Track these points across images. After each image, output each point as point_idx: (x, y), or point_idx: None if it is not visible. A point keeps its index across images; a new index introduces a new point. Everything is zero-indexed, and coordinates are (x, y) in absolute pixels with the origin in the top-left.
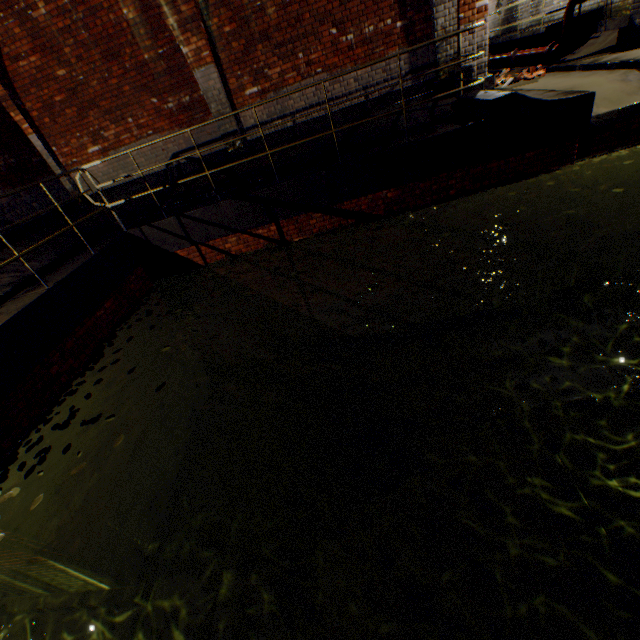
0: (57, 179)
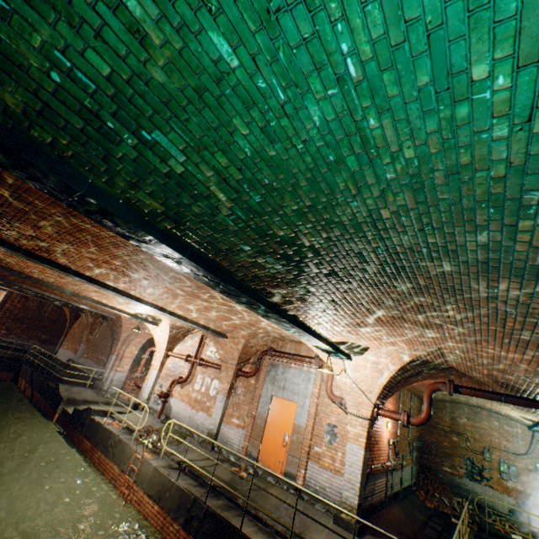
0: (56, 348)
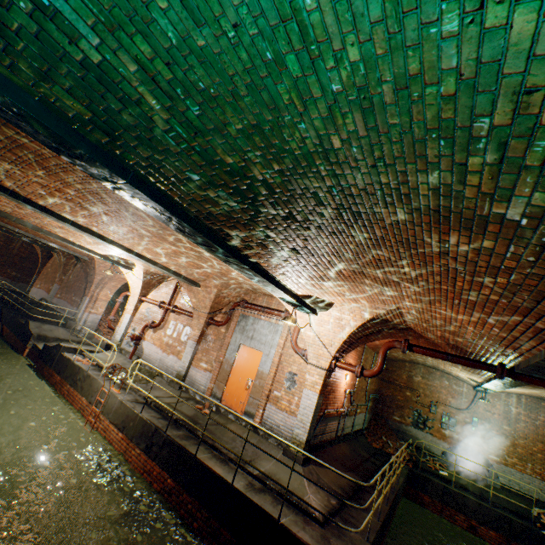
0: (29, 286)
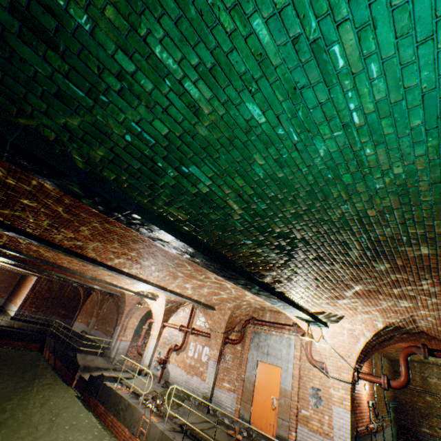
0: (72, 321)
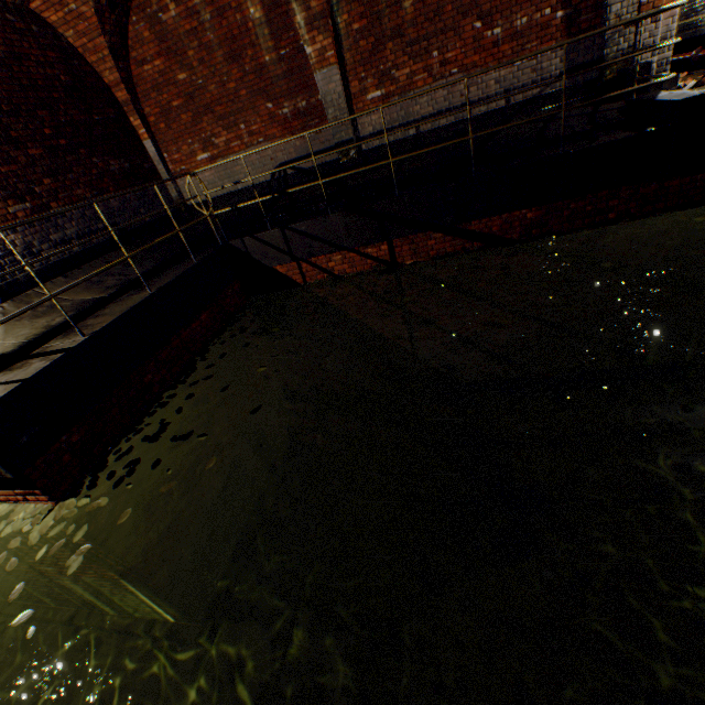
0: (164, 186)
